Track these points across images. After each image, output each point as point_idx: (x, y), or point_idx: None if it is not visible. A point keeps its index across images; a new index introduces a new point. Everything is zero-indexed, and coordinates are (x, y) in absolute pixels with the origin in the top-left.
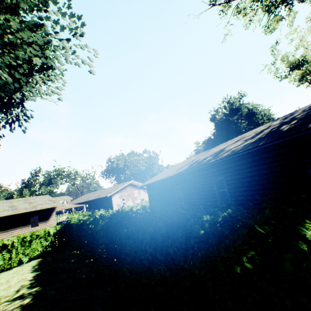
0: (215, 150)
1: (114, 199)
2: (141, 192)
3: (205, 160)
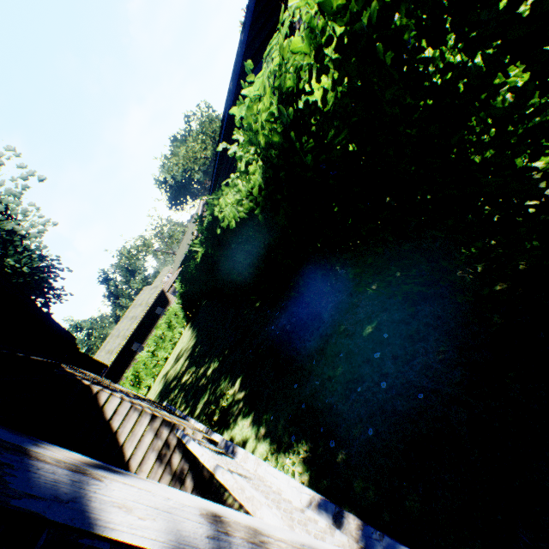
0: None
1: None
2: None
3: None
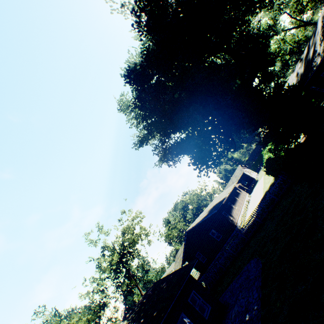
0: None
1: (246, 173)
2: (247, 169)
3: None
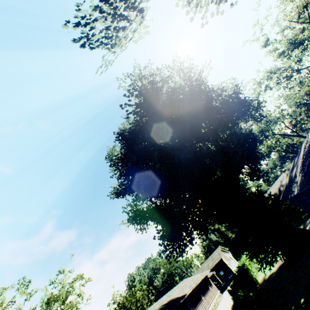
0: (274, 188)
1: (224, 261)
2: (227, 254)
3: (281, 188)
